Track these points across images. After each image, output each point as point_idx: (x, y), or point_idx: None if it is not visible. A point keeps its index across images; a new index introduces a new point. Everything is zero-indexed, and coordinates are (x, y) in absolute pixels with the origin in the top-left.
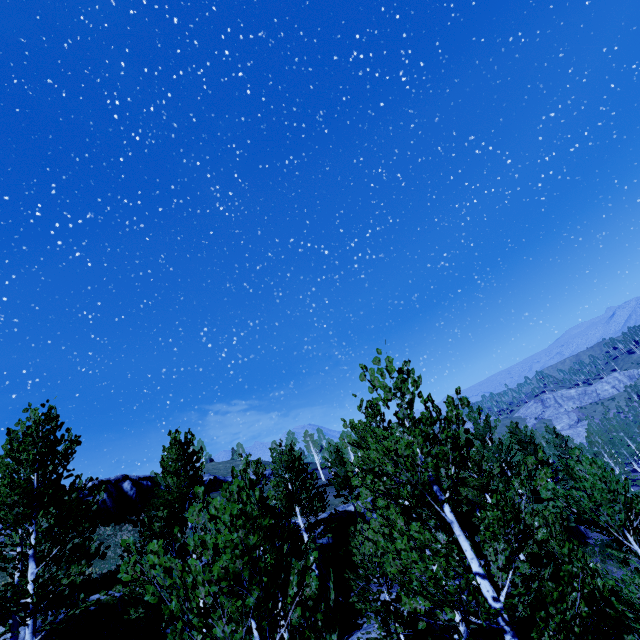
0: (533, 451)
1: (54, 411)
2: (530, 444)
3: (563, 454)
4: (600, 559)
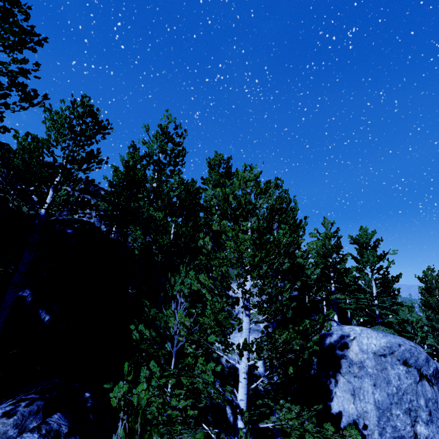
0: None
1: (334, 222)
2: None
3: None
4: None
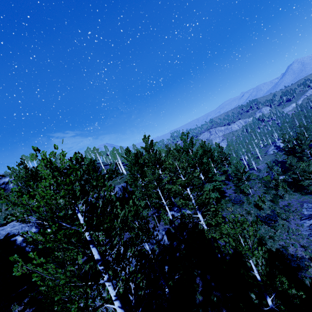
0: (210, 155)
1: None
2: (209, 152)
3: (220, 155)
4: (232, 204)
